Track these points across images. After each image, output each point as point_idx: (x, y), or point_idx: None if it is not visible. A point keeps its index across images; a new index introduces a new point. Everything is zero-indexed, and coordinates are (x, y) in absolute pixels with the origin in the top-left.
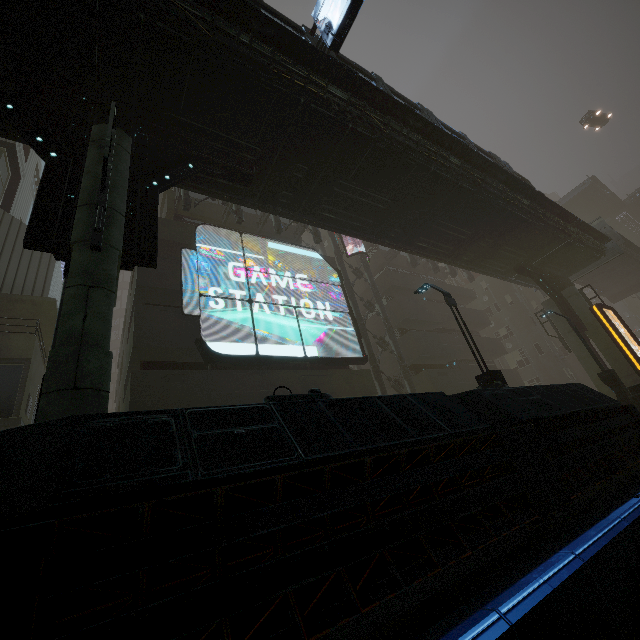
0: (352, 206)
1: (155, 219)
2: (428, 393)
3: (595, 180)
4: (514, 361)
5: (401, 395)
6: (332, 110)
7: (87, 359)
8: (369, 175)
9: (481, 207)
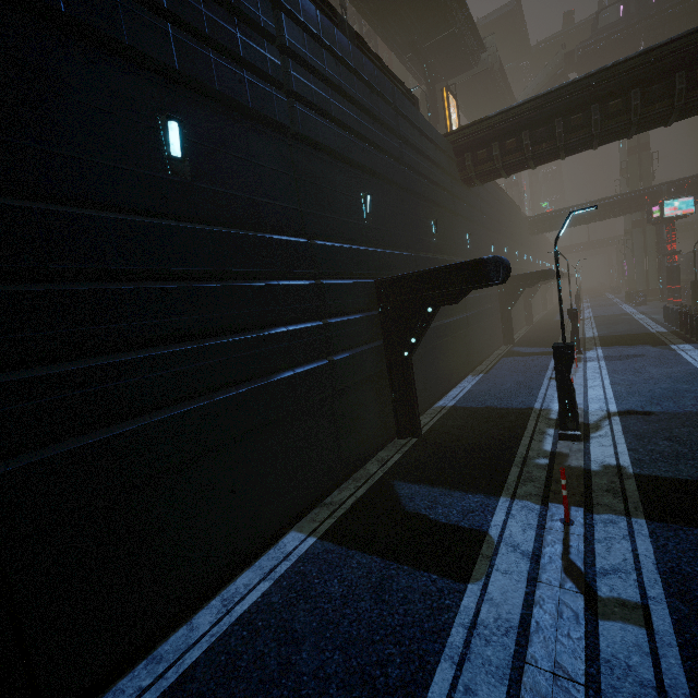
0: None
1: None
2: None
3: (519, 5)
4: None
5: None
6: None
7: None
8: None
9: None
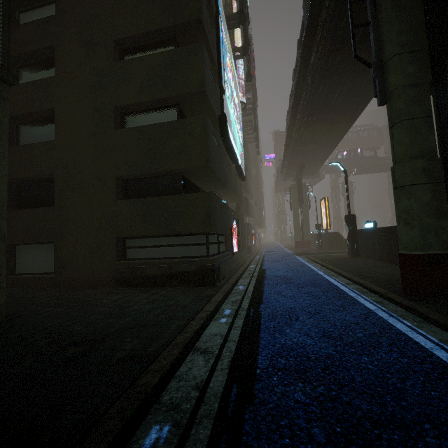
0: (330, 93)
1: None
2: None
3: None
4: None
5: None
6: None
7: None
8: (356, 86)
9: (338, 132)
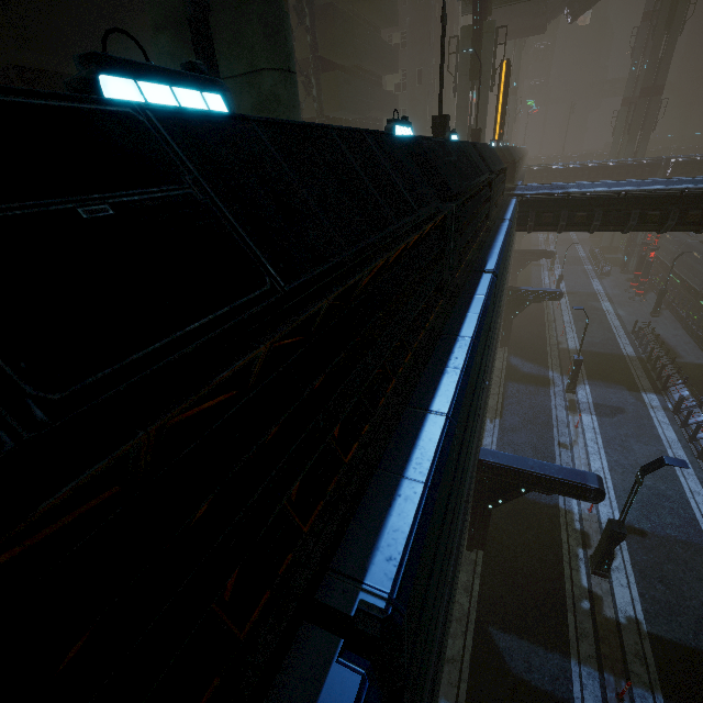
0: None
1: None
2: (467, 142)
3: None
4: (393, 83)
5: (463, 142)
6: None
7: (288, 32)
8: None
9: None
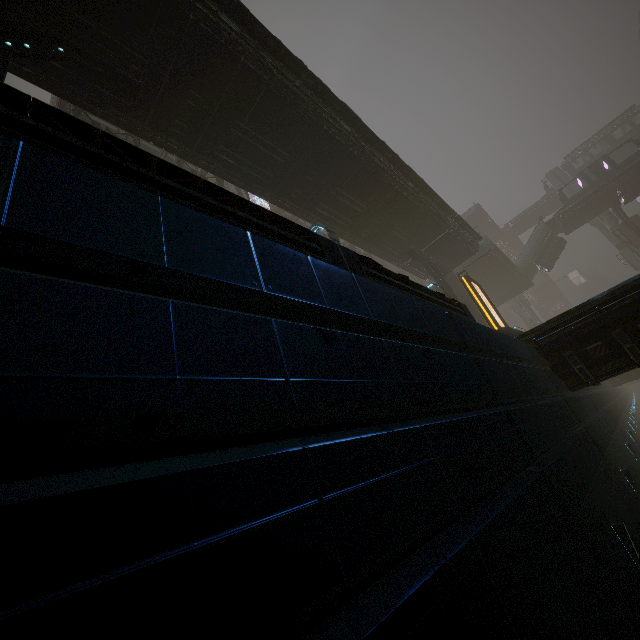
0: (251, 153)
1: (2, 71)
2: None
3: (480, 207)
4: None
5: None
6: (223, 38)
7: None
8: (265, 121)
9: (372, 180)
